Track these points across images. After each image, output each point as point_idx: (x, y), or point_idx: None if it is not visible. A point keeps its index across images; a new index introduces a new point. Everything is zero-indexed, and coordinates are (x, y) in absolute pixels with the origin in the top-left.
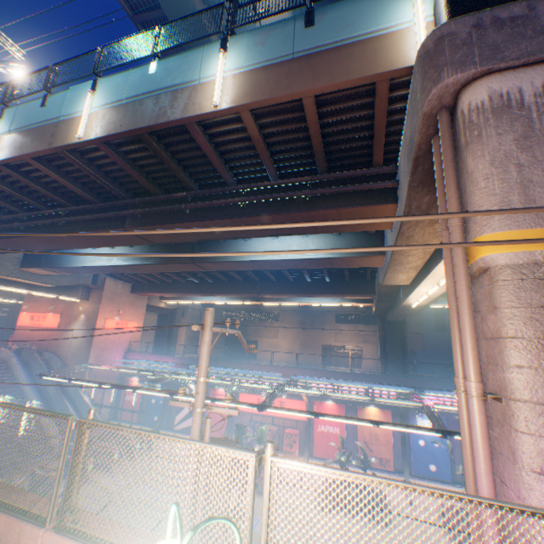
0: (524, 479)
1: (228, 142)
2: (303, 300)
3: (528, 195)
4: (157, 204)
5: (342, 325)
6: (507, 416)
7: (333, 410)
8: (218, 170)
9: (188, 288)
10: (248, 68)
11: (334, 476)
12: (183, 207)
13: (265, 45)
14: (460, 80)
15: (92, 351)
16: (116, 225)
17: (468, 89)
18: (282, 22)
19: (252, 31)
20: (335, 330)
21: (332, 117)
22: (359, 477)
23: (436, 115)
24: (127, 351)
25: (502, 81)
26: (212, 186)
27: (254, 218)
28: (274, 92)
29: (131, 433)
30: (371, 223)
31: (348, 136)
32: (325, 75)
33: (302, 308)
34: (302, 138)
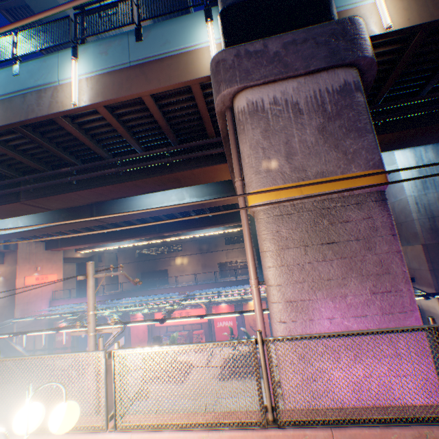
0: (274, 327)
1: (95, 127)
2: (196, 232)
3: (268, 166)
4: (47, 178)
5: (231, 246)
6: (267, 295)
7: (227, 310)
8: (92, 149)
9: (98, 238)
10: (97, 73)
11: (148, 351)
12: (70, 180)
13: (108, 54)
14: (231, 92)
15: (16, 307)
16: (12, 200)
17: (237, 98)
18: (119, 36)
19: (96, 42)
20: (226, 250)
21: (170, 107)
22: (160, 347)
23: (225, 112)
24: (52, 300)
25: (253, 93)
26: (92, 160)
27: (131, 183)
28: (120, 93)
29: (26, 359)
30: (218, 176)
31: (186, 118)
32: (155, 80)
33: (199, 237)
34: (153, 122)
